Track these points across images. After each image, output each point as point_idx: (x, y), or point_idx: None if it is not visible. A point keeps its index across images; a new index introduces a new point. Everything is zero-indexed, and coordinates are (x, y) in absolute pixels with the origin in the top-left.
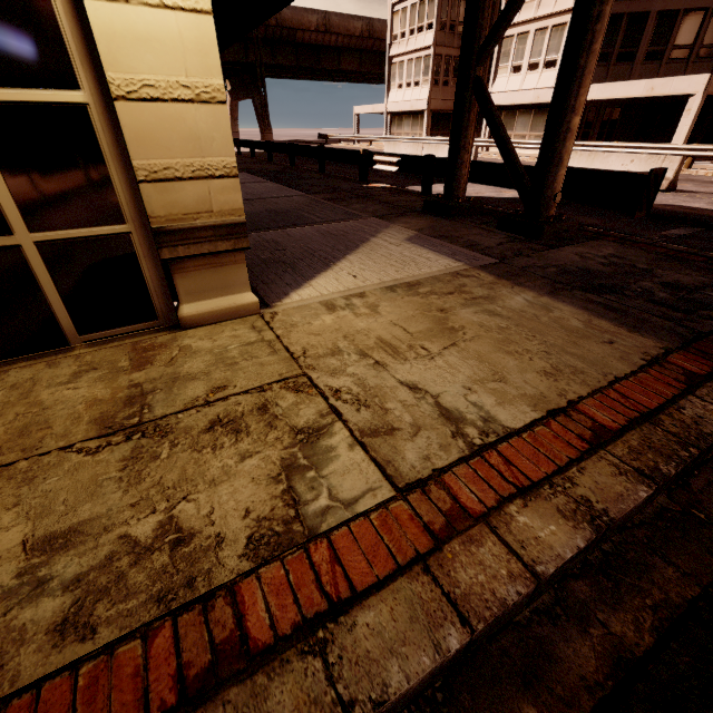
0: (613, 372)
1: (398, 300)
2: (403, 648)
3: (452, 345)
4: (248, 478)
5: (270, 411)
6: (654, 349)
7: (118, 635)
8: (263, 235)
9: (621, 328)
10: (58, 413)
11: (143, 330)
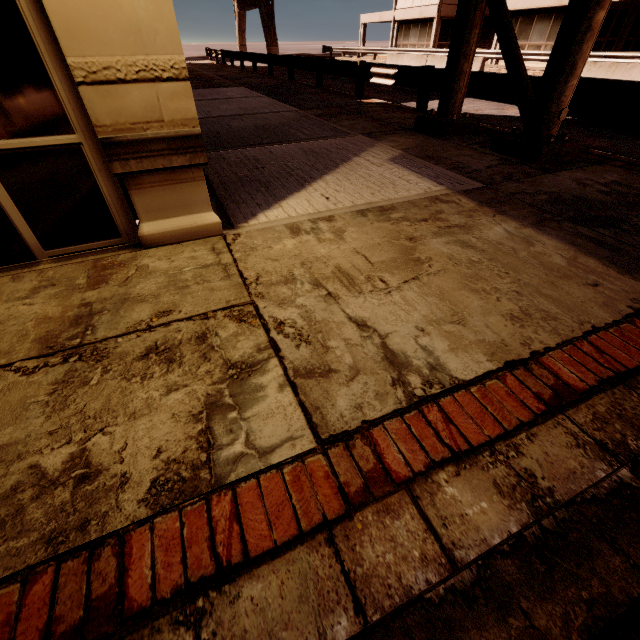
0: (591, 321)
1: (366, 225)
2: (284, 633)
3: (414, 279)
4: (169, 414)
5: (208, 341)
6: None
7: (1, 576)
8: (246, 152)
9: (610, 268)
10: (8, 329)
11: (107, 247)
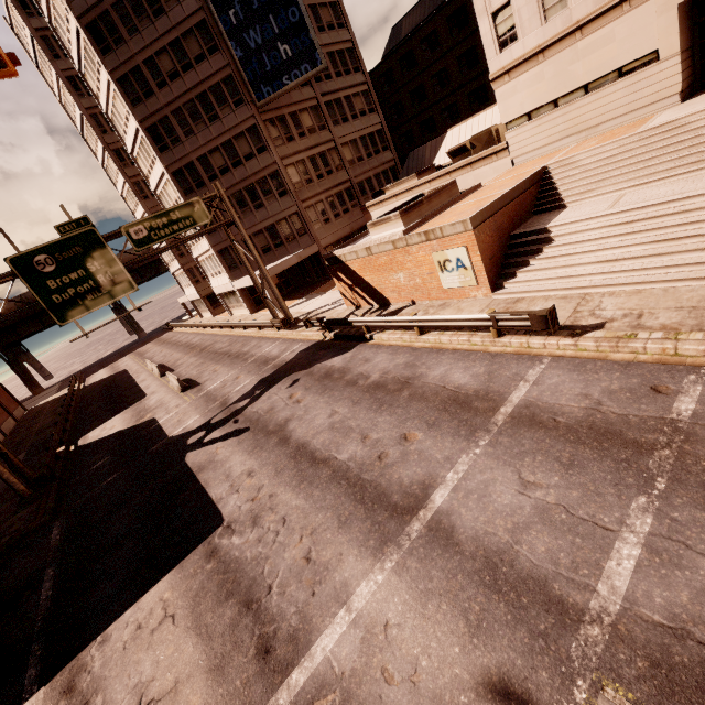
0: None
1: None
2: None
3: None
4: None
5: None
6: None
7: None
8: None
9: None
10: None
11: None
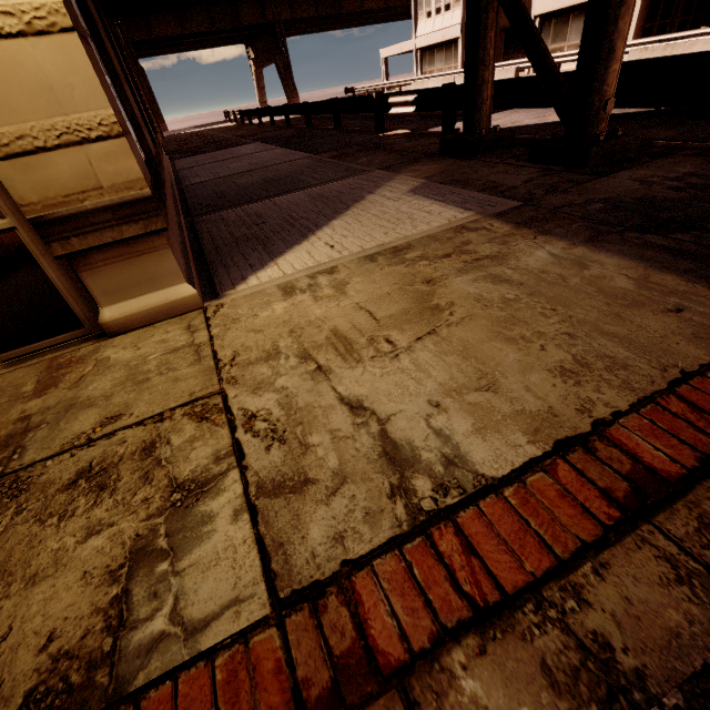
0: (678, 363)
1: (375, 272)
2: None
3: (430, 334)
4: (79, 572)
5: (155, 453)
6: None
7: None
8: (248, 208)
9: (697, 284)
10: None
11: (70, 341)
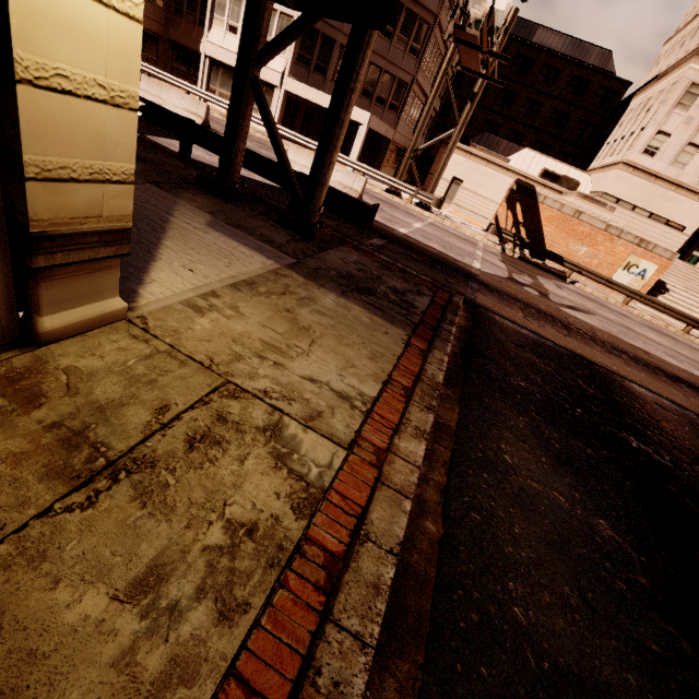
0: (396, 353)
1: (250, 300)
2: (395, 519)
3: (313, 343)
4: (259, 473)
5: (229, 420)
6: (404, 336)
7: (266, 596)
8: None
9: (386, 322)
10: None
11: None
